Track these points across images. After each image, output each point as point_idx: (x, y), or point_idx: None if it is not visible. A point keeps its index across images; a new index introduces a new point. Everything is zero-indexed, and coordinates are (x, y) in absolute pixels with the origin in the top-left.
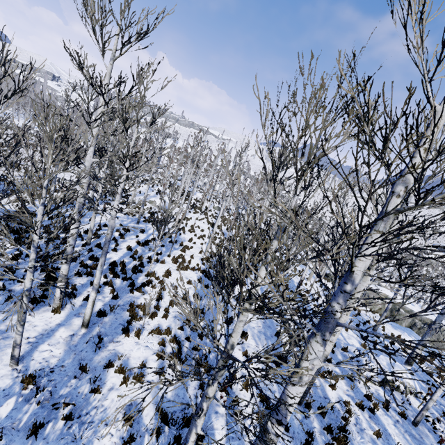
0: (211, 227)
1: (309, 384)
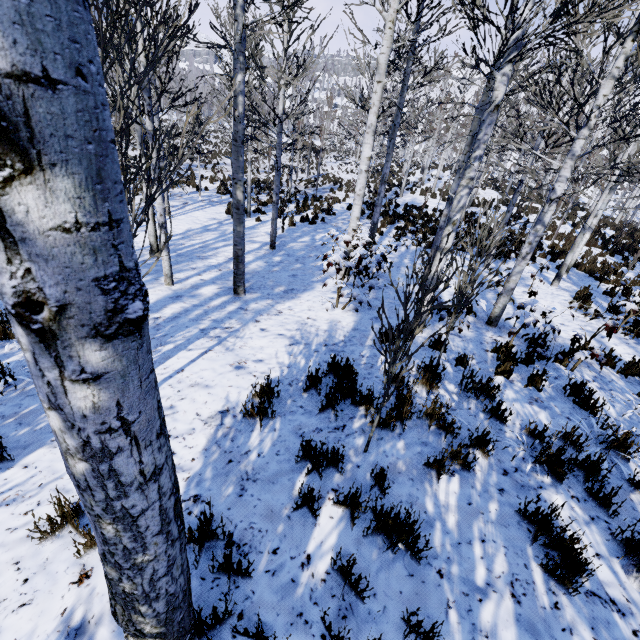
0: None
1: None
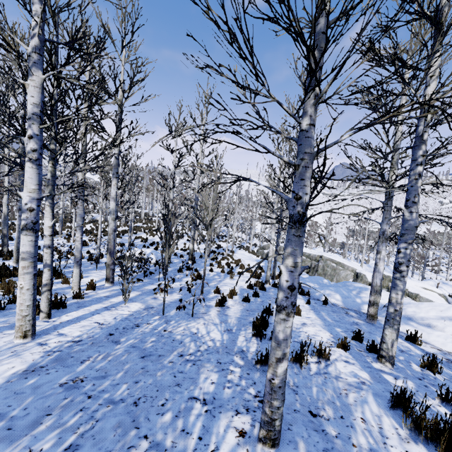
0: (126, 223)
1: (2, 235)
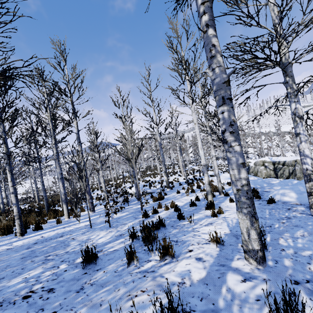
0: (141, 174)
1: None
